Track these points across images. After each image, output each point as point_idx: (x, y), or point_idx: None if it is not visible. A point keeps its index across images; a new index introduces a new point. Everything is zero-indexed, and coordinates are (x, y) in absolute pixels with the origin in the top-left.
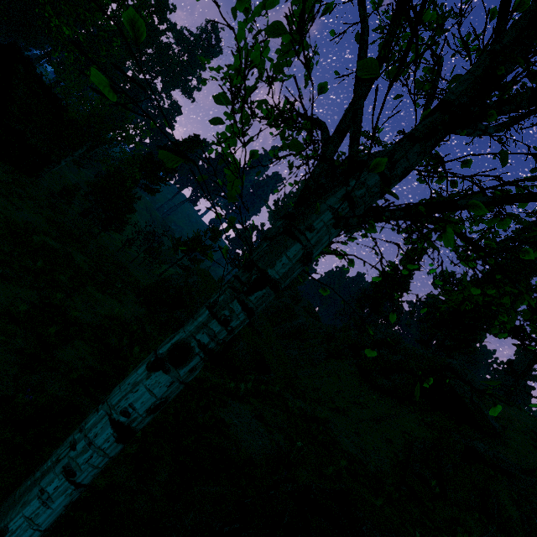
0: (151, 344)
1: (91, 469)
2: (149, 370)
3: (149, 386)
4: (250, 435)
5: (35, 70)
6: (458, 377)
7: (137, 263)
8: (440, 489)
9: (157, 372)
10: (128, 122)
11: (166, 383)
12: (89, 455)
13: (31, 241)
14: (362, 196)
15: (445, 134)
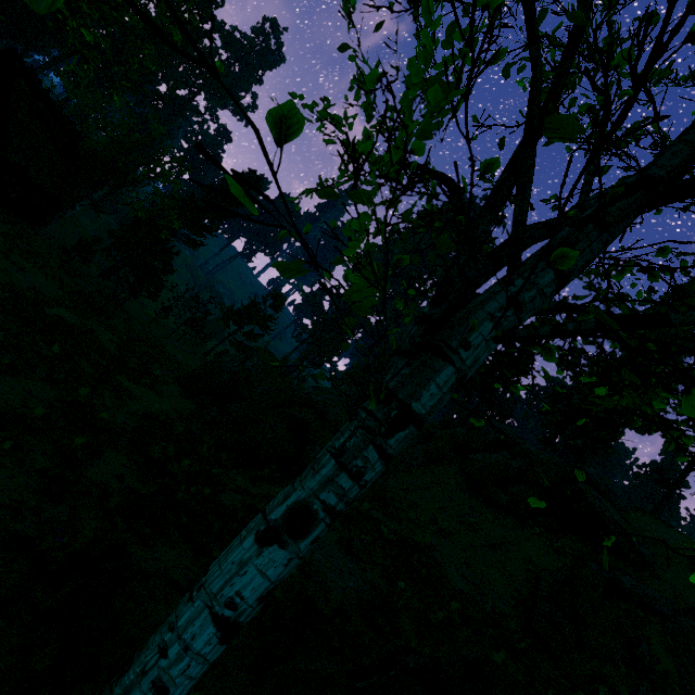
0: (202, 451)
1: (188, 682)
2: (260, 544)
3: (261, 566)
4: (338, 574)
5: (41, 84)
6: (596, 490)
7: (175, 339)
8: (576, 636)
9: (270, 546)
10: (164, 154)
11: (283, 560)
12: (185, 664)
13: (42, 315)
14: (531, 300)
15: (639, 214)
